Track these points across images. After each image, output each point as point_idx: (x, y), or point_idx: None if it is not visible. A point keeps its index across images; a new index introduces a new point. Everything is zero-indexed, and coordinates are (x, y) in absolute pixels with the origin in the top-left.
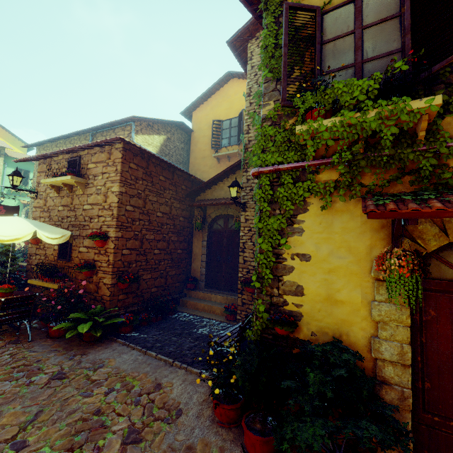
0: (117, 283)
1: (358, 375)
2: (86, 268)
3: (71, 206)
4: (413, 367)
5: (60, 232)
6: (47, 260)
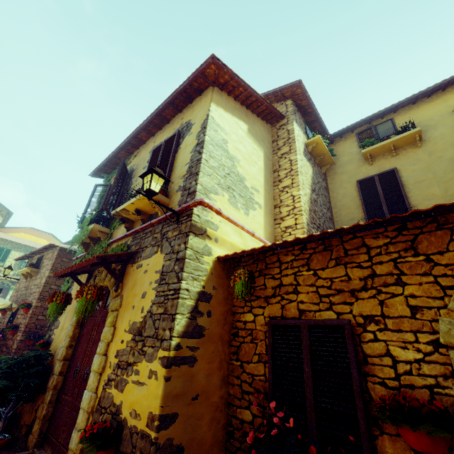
0: (26, 340)
1: (30, 362)
2: (10, 328)
3: (28, 287)
4: (70, 364)
5: (4, 302)
6: (3, 326)
